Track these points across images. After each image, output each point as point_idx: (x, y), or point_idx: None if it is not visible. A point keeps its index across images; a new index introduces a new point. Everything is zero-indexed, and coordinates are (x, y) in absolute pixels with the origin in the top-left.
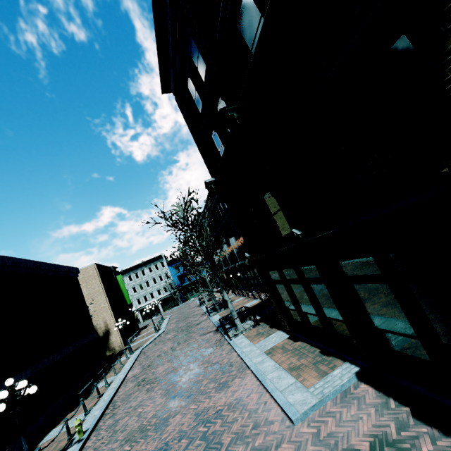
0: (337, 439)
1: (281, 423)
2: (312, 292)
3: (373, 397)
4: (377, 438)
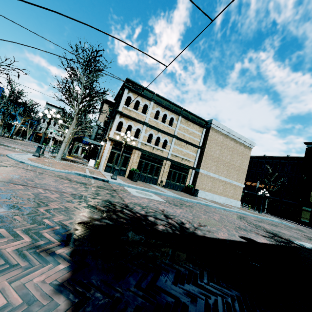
0: None
1: None
2: None
3: None
4: None
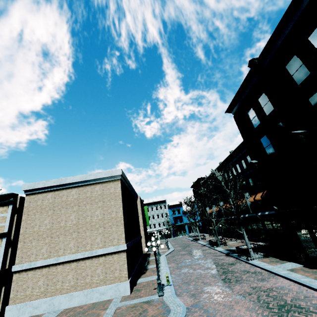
0: None
1: None
2: None
3: None
4: None
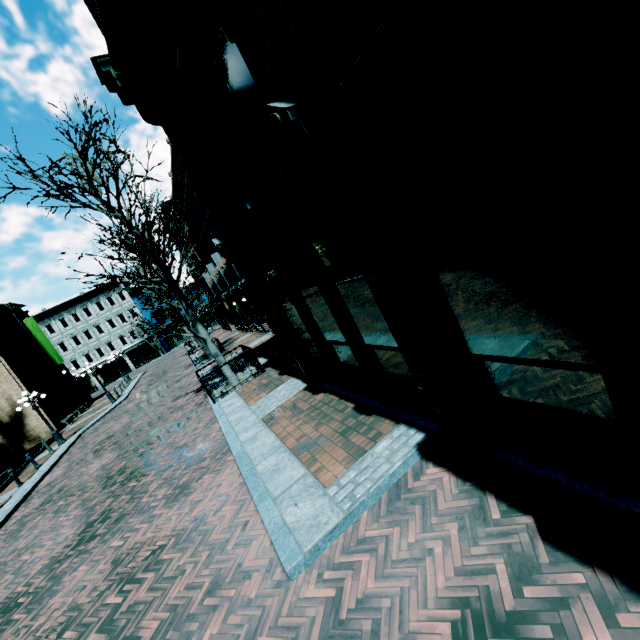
0: (377, 616)
1: (266, 574)
2: (338, 297)
3: (452, 496)
4: (469, 610)
